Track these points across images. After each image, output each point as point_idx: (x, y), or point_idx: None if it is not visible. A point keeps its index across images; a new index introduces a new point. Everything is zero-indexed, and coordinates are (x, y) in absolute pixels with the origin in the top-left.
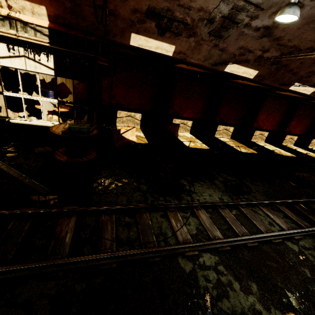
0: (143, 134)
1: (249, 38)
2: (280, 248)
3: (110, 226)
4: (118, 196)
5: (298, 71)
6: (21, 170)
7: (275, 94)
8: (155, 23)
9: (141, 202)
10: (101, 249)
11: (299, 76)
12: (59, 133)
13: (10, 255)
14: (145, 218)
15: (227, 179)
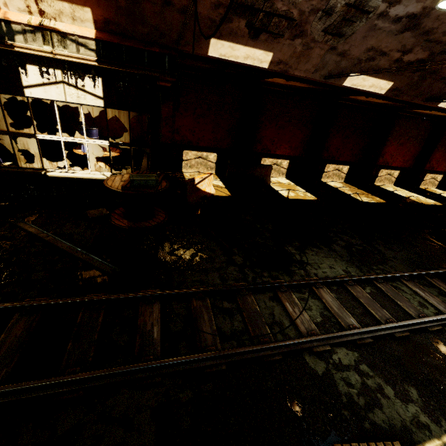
0: (222, 182)
1: (384, 33)
2: (441, 338)
3: (207, 315)
4: (208, 273)
5: None
6: (73, 242)
7: (411, 114)
8: (246, 22)
9: (240, 279)
10: (202, 346)
11: None
12: (118, 189)
13: (89, 356)
14: (250, 303)
15: (349, 243)
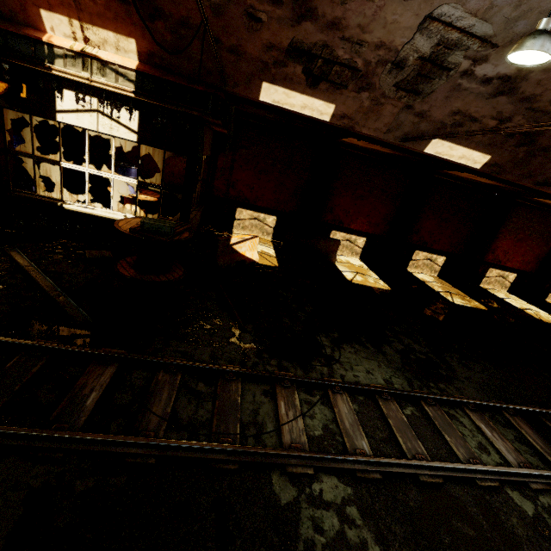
0: (275, 250)
1: (472, 95)
2: (493, 500)
3: (168, 393)
4: (198, 346)
5: None
6: (59, 282)
7: (533, 204)
8: (303, 67)
9: (236, 362)
10: (139, 429)
11: None
12: (126, 231)
13: None
14: (232, 391)
15: (410, 348)
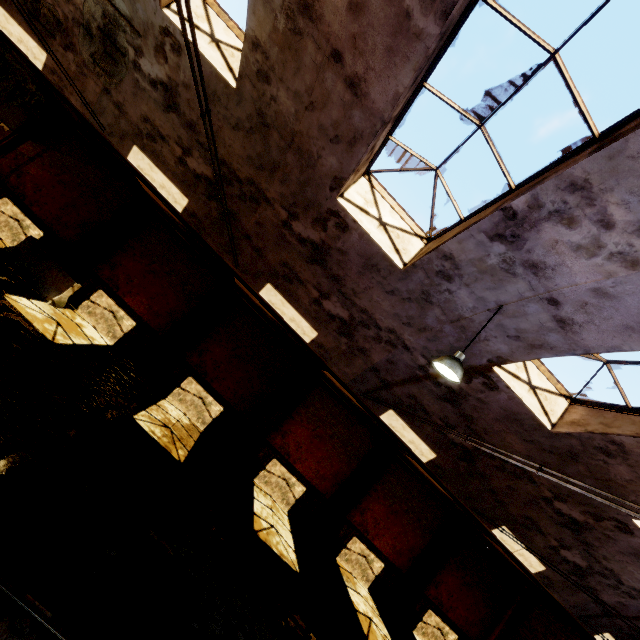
0: None
1: (153, 102)
2: None
3: None
4: None
5: (262, 247)
6: None
7: (336, 391)
8: None
9: None
10: None
11: (271, 266)
12: None
13: None
14: None
15: None
